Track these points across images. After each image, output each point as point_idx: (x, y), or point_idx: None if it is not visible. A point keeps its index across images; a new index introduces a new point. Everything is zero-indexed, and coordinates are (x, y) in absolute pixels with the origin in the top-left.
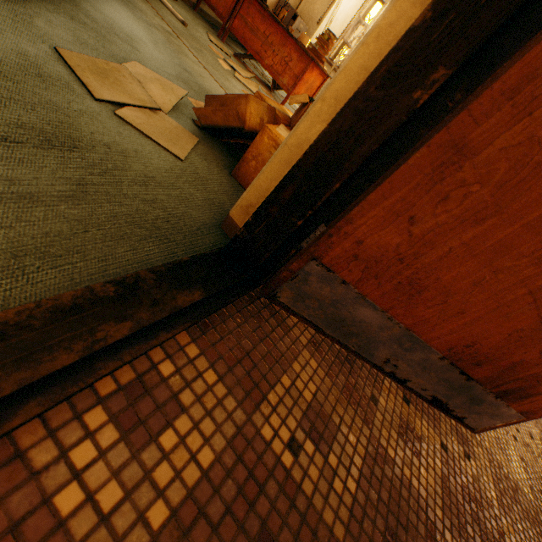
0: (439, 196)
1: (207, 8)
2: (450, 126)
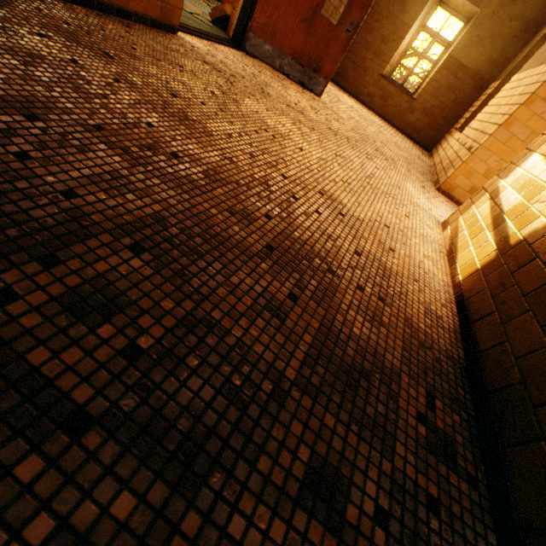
0: (267, 5)
1: None
2: None
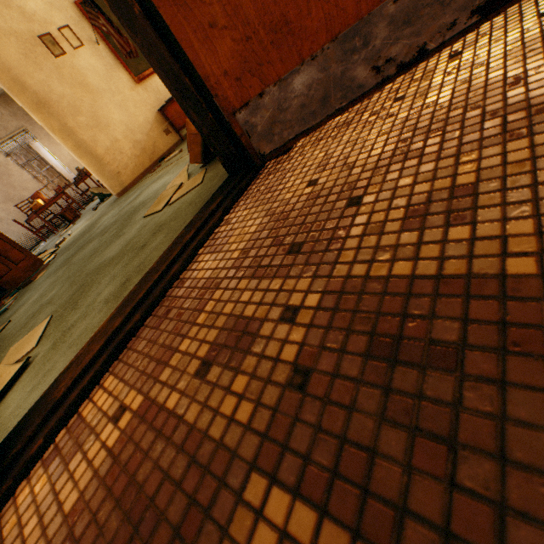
0: (195, 0)
1: (185, 131)
2: None
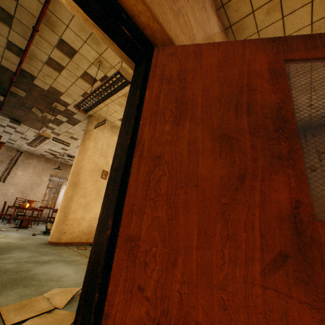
0: (142, 264)
1: None
2: (120, 234)
